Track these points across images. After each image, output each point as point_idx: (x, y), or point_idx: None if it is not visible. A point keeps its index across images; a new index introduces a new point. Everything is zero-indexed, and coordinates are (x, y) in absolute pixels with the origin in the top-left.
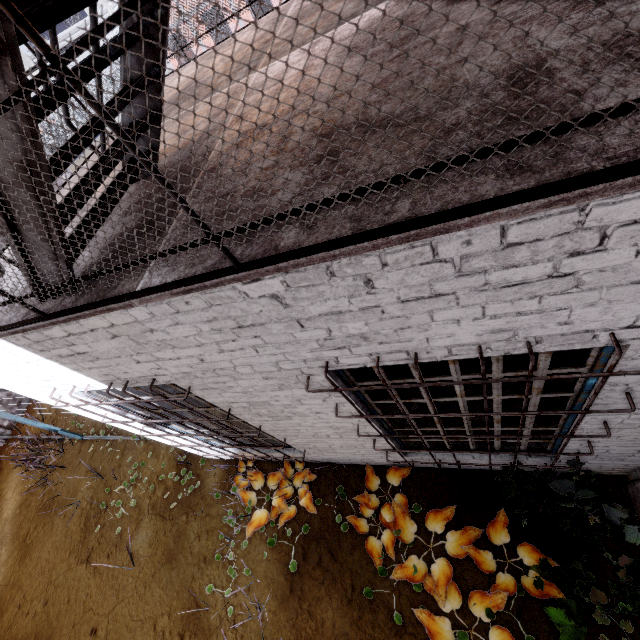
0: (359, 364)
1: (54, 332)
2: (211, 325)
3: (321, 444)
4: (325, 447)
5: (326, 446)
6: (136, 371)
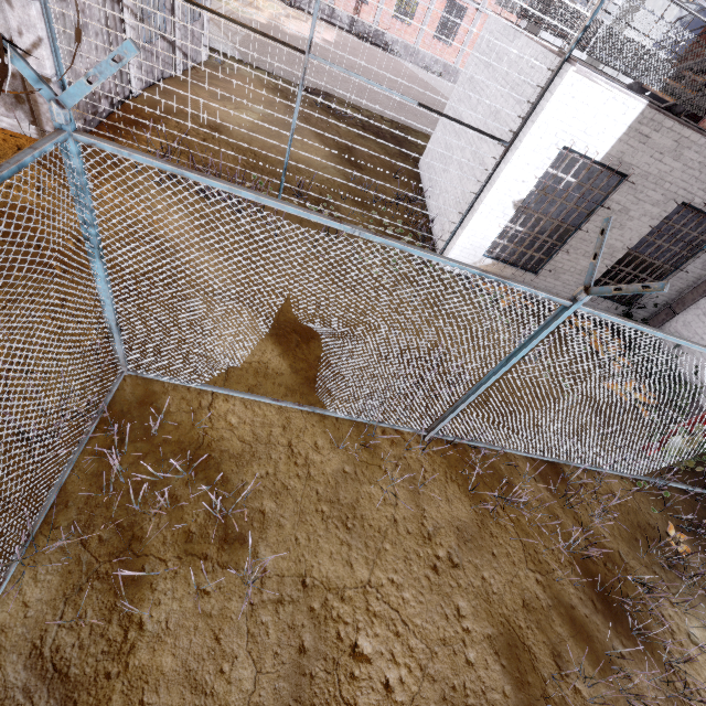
0: (694, 203)
1: (668, 123)
2: (703, 160)
3: (570, 265)
4: (565, 269)
5: (568, 268)
6: (637, 160)
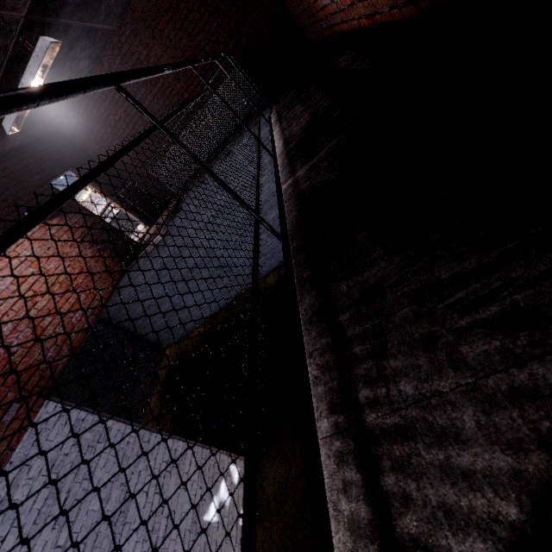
0: None
1: None
2: None
3: None
4: None
5: None
6: None
